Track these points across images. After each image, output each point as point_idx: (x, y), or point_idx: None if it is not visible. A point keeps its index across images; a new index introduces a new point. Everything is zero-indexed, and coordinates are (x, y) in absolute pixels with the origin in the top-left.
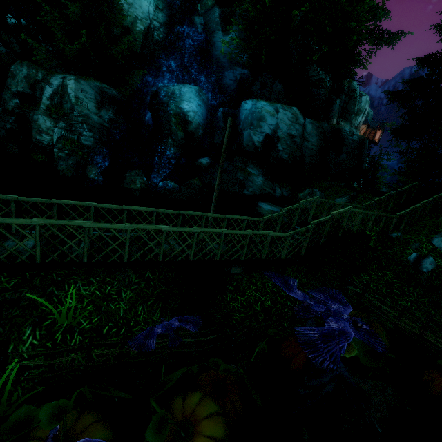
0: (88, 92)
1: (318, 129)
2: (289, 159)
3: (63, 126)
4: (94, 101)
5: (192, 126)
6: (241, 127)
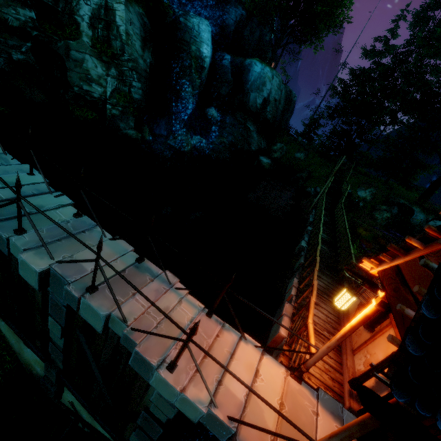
0: (135, 25)
1: (285, 93)
2: (271, 119)
3: (115, 73)
4: (140, 38)
5: (204, 73)
6: (248, 87)
